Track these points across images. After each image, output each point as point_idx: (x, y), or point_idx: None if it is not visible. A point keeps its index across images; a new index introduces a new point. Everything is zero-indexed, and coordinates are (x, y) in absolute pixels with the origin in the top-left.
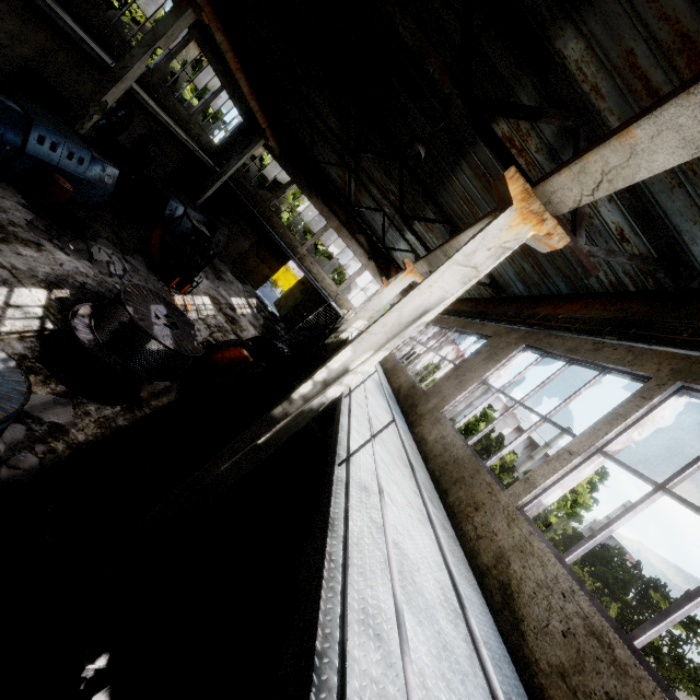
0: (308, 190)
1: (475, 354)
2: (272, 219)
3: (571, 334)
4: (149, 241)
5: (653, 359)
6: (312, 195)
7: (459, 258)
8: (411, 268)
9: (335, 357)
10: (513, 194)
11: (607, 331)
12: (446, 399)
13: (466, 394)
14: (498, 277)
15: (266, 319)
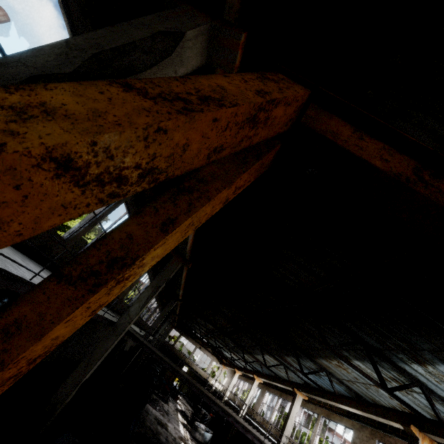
0: (187, 336)
1: (259, 394)
2: (175, 351)
3: (271, 388)
4: (164, 386)
5: (278, 393)
6: (188, 337)
7: (252, 388)
8: (237, 371)
9: (242, 408)
10: (255, 378)
11: (275, 387)
12: (257, 409)
13: (260, 406)
14: (258, 369)
15: (184, 398)
